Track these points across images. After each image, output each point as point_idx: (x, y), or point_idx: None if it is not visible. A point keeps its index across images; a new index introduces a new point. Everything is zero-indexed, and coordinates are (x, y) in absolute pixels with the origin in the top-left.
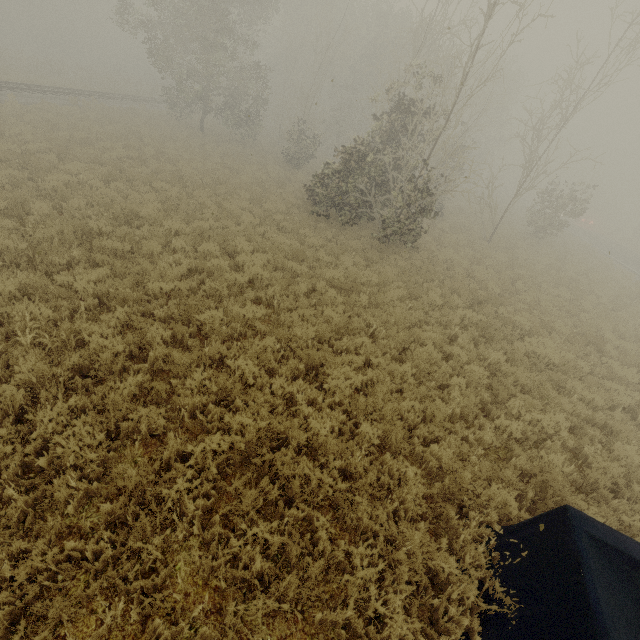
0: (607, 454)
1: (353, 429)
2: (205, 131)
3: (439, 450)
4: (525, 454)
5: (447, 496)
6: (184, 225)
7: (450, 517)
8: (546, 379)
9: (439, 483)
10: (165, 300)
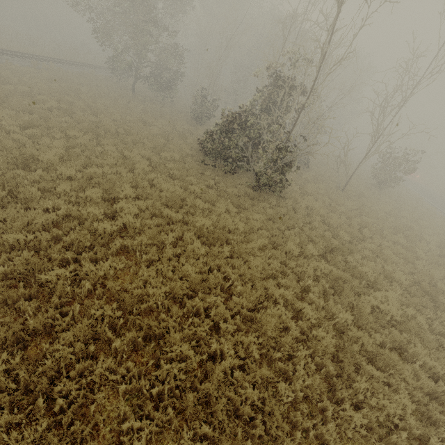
0: None
1: (179, 429)
2: (136, 92)
3: None
4: None
5: None
6: (75, 171)
7: None
8: (389, 338)
9: None
10: (19, 252)
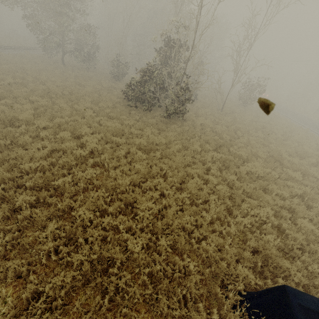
0: (294, 226)
1: (156, 241)
2: (65, 64)
3: (207, 246)
4: (254, 238)
5: (214, 275)
6: (48, 122)
7: (217, 292)
8: (258, 185)
9: (209, 268)
10: (33, 174)
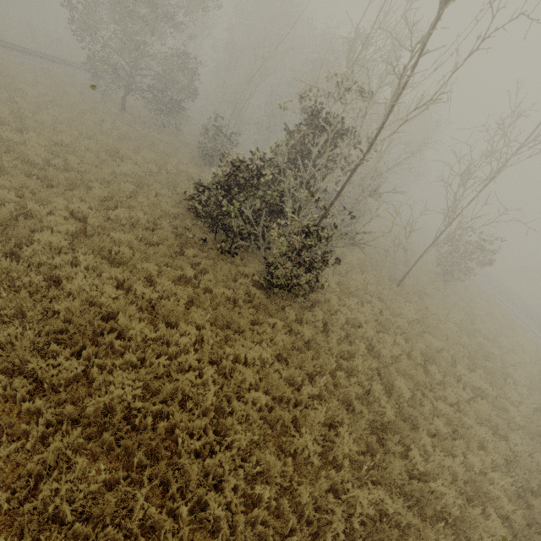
0: None
1: None
2: (128, 109)
3: None
4: None
5: None
6: None
7: None
8: None
9: None
10: None
